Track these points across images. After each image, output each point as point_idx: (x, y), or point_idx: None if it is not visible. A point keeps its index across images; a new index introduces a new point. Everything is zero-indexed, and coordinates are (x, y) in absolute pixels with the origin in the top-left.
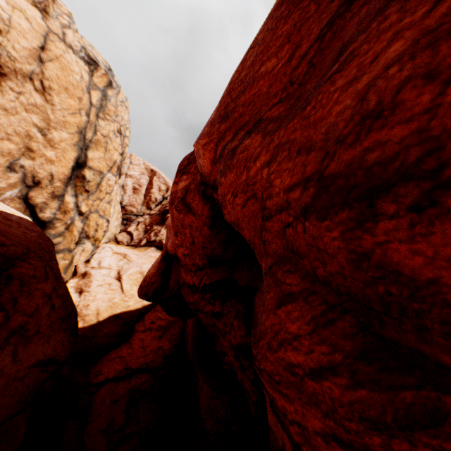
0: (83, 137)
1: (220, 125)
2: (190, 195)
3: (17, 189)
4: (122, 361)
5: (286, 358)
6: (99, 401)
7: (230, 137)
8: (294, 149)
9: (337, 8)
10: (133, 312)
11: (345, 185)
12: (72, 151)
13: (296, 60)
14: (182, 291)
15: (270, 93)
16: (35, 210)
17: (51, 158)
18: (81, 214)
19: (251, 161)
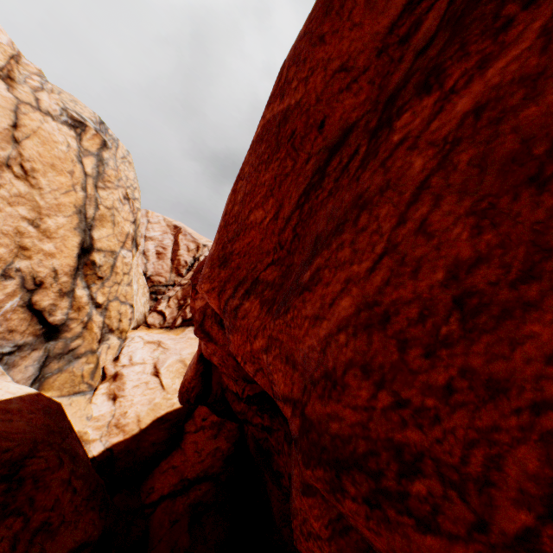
0: (84, 217)
1: (220, 269)
2: (208, 322)
3: (18, 297)
4: (176, 471)
5: (315, 551)
6: (157, 524)
7: (231, 291)
8: (283, 351)
9: (312, 174)
10: (180, 410)
11: (319, 442)
12: (74, 237)
13: (281, 220)
14: (227, 396)
15: (263, 248)
16: (43, 315)
17: (50, 251)
18: (98, 306)
19: (251, 336)
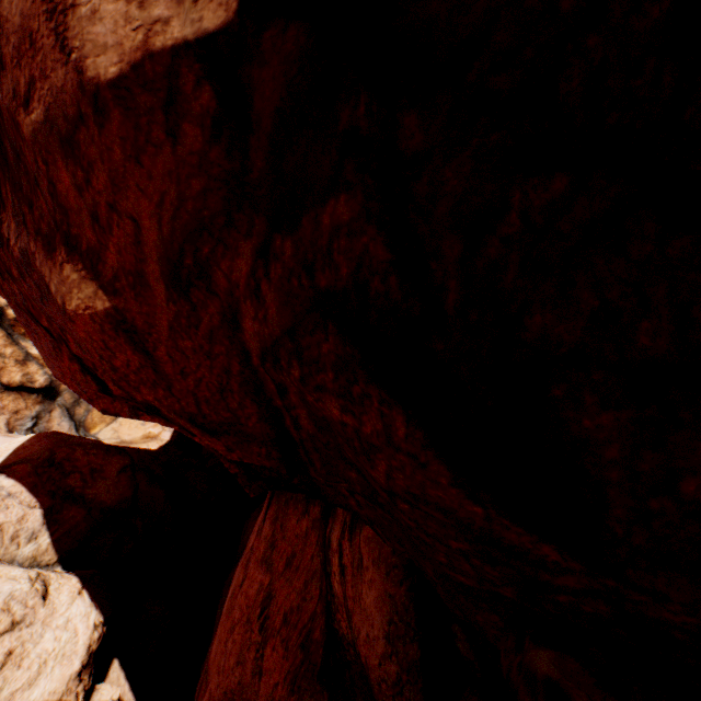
0: None
1: None
2: None
3: None
4: None
5: None
6: None
7: None
8: None
9: None
10: None
11: None
12: None
13: None
14: None
15: None
16: (28, 387)
17: None
18: None
19: None
